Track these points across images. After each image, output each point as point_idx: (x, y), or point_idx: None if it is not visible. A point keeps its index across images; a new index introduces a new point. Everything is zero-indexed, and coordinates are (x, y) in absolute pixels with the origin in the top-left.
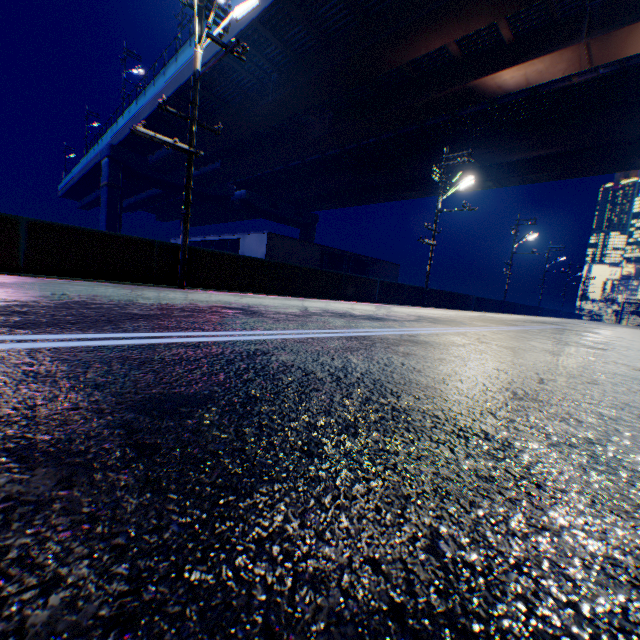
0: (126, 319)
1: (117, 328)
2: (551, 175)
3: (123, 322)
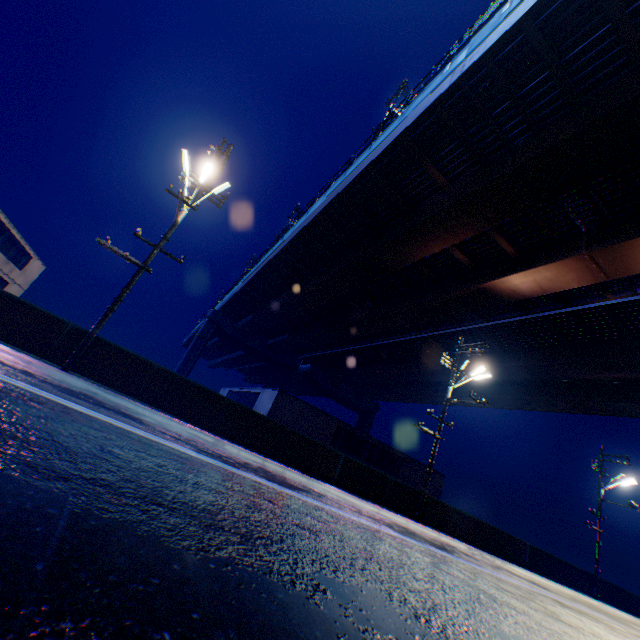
0: None
1: None
2: None
3: None
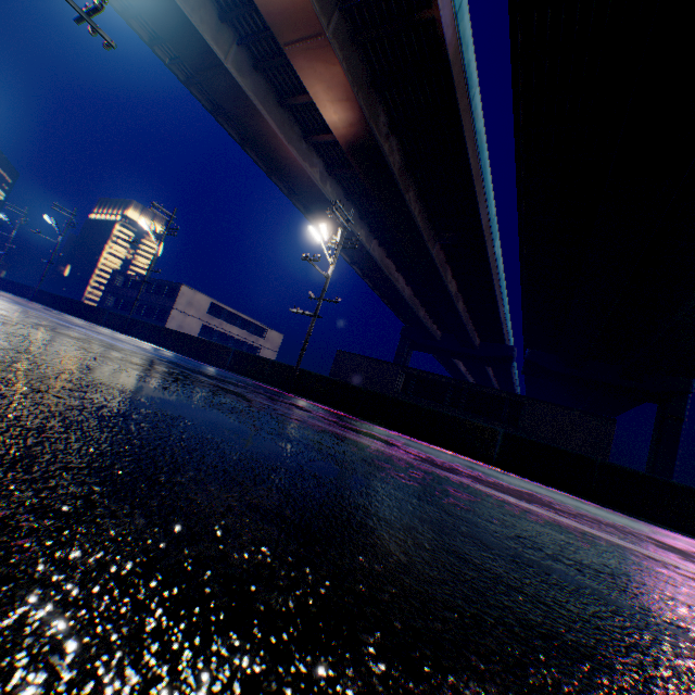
0: None
1: None
2: None
3: None
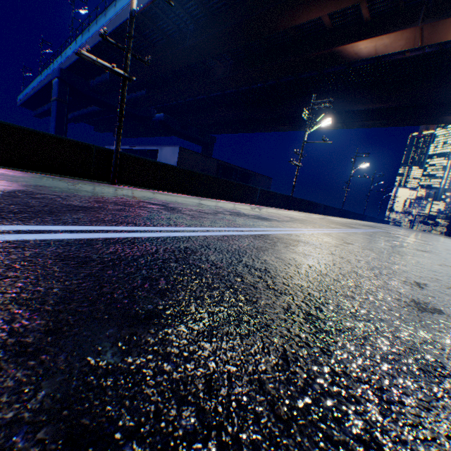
0: (66, 210)
1: (57, 220)
2: (382, 123)
3: (63, 213)
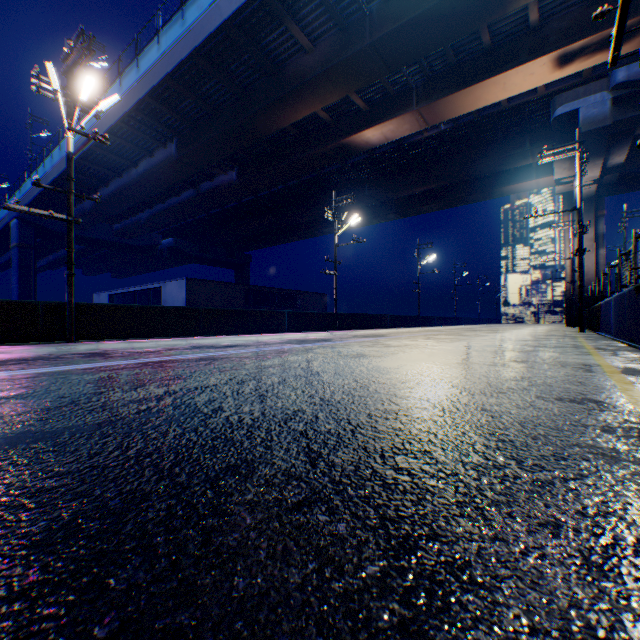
0: None
1: None
2: (438, 205)
3: None
